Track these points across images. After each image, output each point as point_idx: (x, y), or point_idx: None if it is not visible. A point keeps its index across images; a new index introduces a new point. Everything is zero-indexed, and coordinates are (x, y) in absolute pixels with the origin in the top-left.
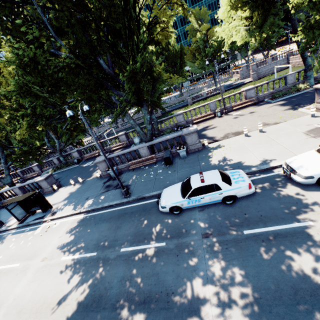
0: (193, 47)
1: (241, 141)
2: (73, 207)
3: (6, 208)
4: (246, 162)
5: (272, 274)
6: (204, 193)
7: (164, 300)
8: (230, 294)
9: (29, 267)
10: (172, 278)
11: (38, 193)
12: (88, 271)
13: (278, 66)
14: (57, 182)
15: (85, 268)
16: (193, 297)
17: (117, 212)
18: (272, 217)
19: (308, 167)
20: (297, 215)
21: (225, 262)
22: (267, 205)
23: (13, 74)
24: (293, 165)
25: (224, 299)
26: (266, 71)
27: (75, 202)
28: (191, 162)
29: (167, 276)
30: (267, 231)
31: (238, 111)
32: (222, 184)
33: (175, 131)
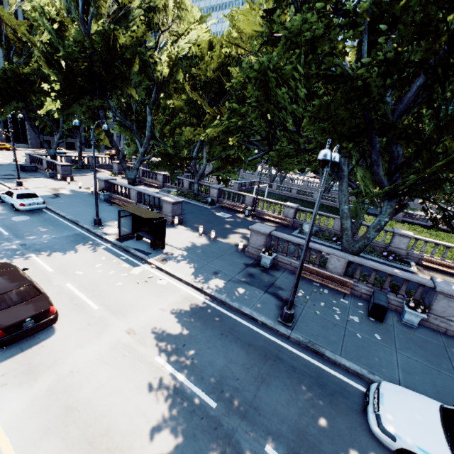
0: None
1: None
2: (193, 272)
3: (119, 212)
4: None
5: None
6: None
7: None
8: None
9: (107, 327)
10: None
11: (164, 220)
12: (194, 437)
13: None
14: (180, 215)
15: (190, 422)
16: None
17: (264, 341)
18: None
19: None
20: None
21: None
22: None
23: (221, 58)
24: None
25: None
26: None
27: (197, 264)
28: (429, 350)
29: None
30: None
31: None
32: None
33: (382, 257)
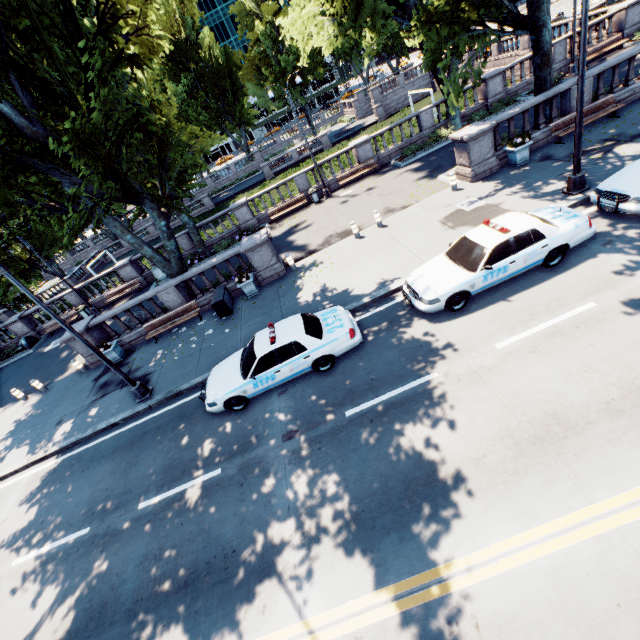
0: (254, 52)
1: (350, 249)
2: (29, 449)
3: None
4: (355, 288)
5: (380, 470)
6: (279, 362)
7: (220, 568)
8: (321, 521)
9: None
10: (233, 527)
11: None
12: (74, 569)
13: (413, 92)
14: None
15: (67, 565)
16: (267, 546)
17: (128, 434)
18: (387, 378)
19: (432, 284)
20: (419, 366)
21: (317, 472)
22: (382, 360)
23: None
24: (414, 284)
25: (313, 531)
26: (399, 100)
27: (31, 436)
28: (266, 304)
29: (225, 526)
30: (379, 403)
31: (349, 188)
32: (307, 339)
33: (238, 243)
